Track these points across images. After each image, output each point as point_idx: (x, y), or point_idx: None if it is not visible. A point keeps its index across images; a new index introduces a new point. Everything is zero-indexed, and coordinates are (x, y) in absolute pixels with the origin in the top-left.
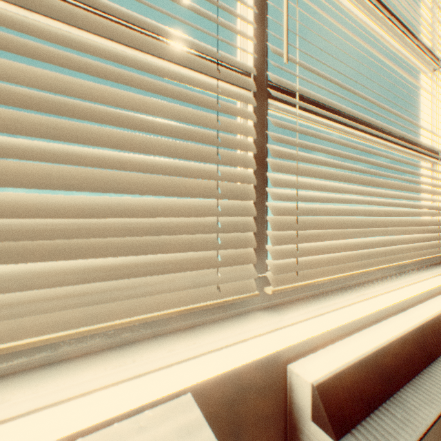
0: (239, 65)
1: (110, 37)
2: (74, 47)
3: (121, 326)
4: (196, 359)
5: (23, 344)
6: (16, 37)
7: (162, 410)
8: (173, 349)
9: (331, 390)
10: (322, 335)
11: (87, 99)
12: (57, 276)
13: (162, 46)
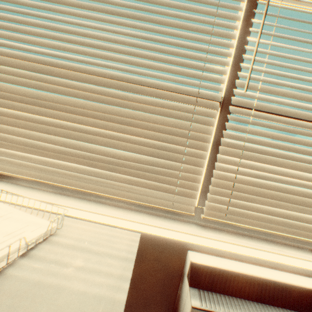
0: (210, 97)
1: (148, 95)
2: (135, 102)
3: (131, 202)
4: (151, 226)
5: (103, 195)
6: (120, 100)
7: (130, 232)
8: (144, 218)
9: (199, 269)
10: (218, 250)
11: (136, 119)
12: (116, 178)
13: (170, 94)
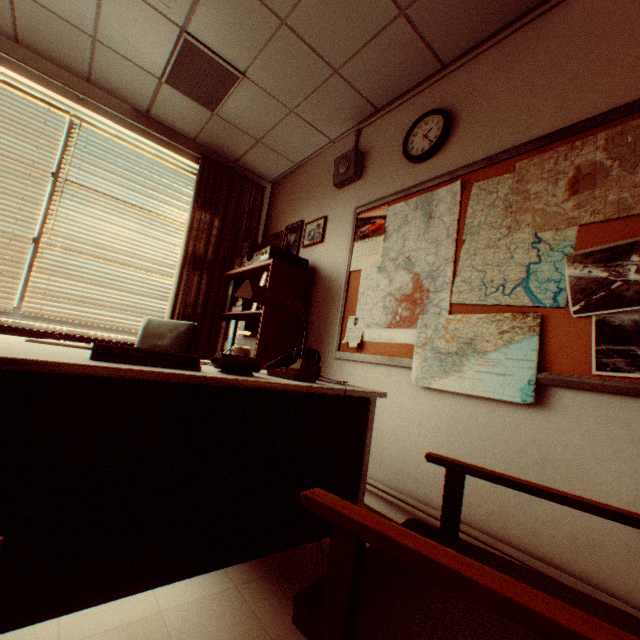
0: (25, 237)
1: None
2: None
3: None
4: None
5: None
6: None
7: None
8: None
9: (7, 328)
10: (27, 325)
11: None
12: None
13: None
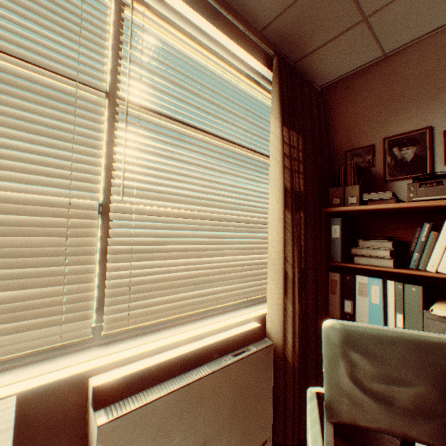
0: (86, 207)
1: None
2: None
3: None
4: (33, 378)
5: None
6: None
7: None
8: (19, 374)
9: (103, 388)
10: (124, 360)
11: None
12: None
13: (29, 208)
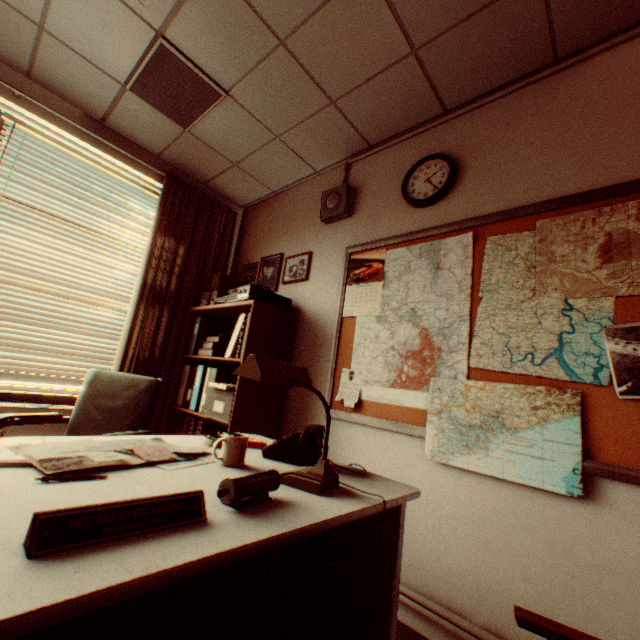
0: None
1: None
2: None
3: None
4: None
5: None
6: None
7: None
8: None
9: None
10: None
11: None
12: None
13: None
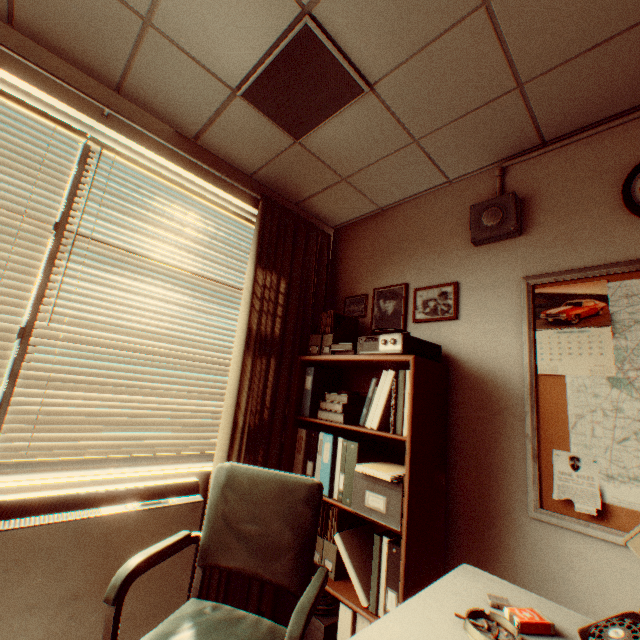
0: (5, 329)
1: None
2: None
3: None
4: None
5: None
6: None
7: None
8: None
9: None
10: (4, 489)
11: None
12: None
13: None
